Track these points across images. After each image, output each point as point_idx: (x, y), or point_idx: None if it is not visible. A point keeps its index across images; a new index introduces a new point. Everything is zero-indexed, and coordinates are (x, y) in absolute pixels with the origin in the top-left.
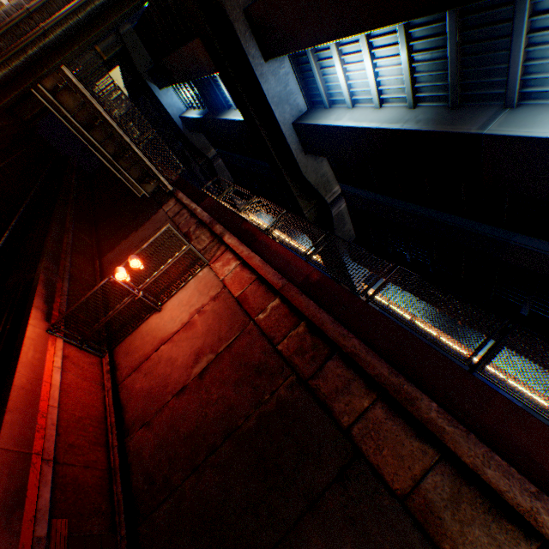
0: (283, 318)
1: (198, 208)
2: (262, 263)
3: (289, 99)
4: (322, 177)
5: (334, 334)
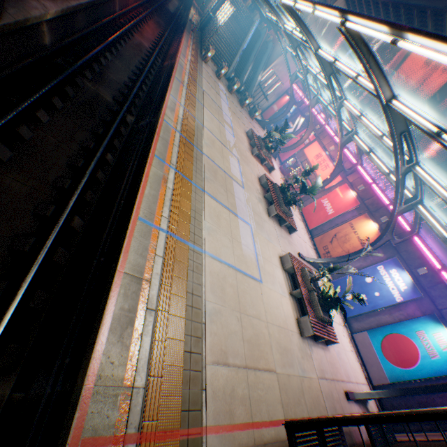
0: None
1: None
2: None
3: None
4: None
5: None
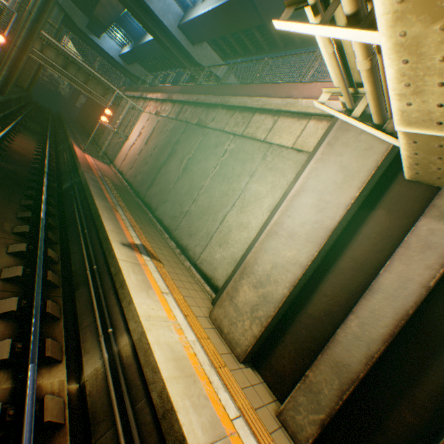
0: (170, 108)
1: (135, 93)
2: (162, 95)
3: (170, 10)
4: (210, 60)
5: (183, 99)
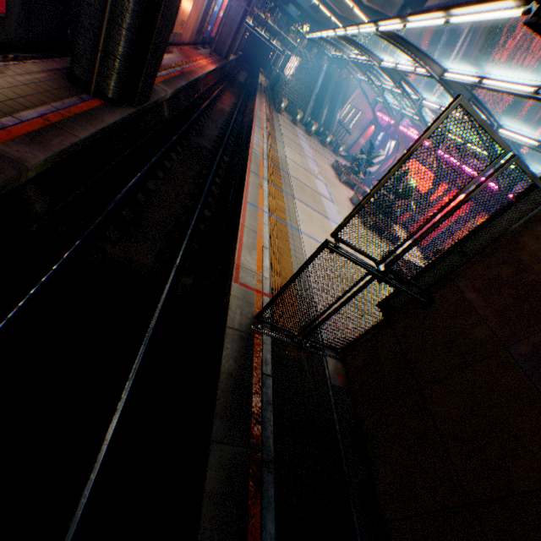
0: None
1: None
2: None
3: (305, 1)
4: (325, 20)
5: None
